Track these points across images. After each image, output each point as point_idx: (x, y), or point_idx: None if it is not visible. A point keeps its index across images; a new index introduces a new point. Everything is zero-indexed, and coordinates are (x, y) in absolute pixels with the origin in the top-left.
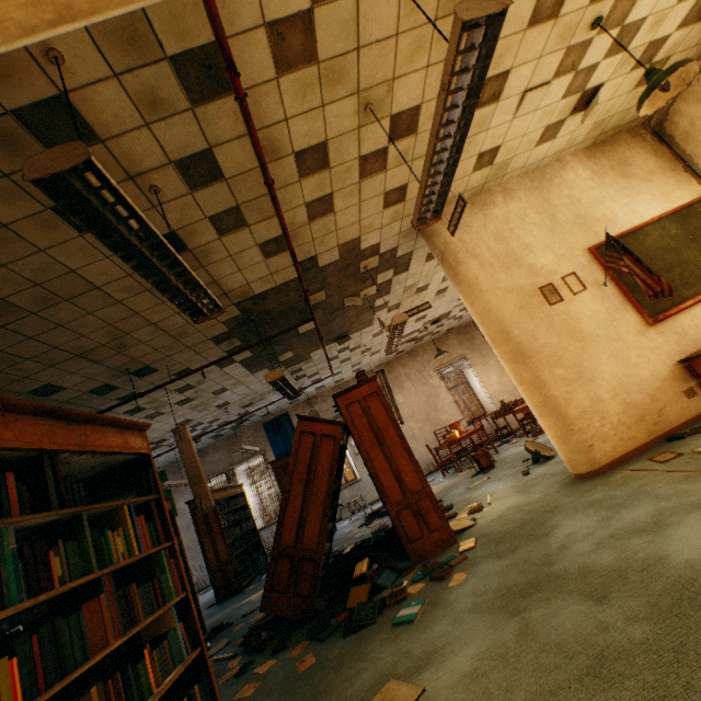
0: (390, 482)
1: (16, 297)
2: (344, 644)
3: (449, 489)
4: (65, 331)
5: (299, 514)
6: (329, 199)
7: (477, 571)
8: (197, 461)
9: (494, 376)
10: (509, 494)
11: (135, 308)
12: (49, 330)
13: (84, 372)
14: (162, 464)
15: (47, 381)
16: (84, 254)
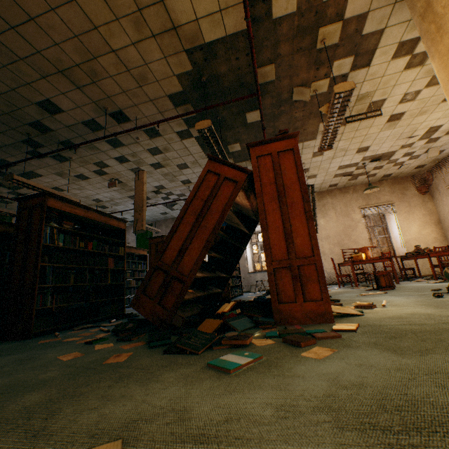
0: (277, 239)
1: None
2: (155, 359)
3: (340, 292)
4: (39, 30)
5: (184, 240)
6: None
7: (349, 354)
8: (143, 197)
9: (415, 226)
10: (413, 305)
11: (92, 18)
12: (25, 22)
13: (72, 98)
14: (151, 220)
15: (47, 96)
16: None
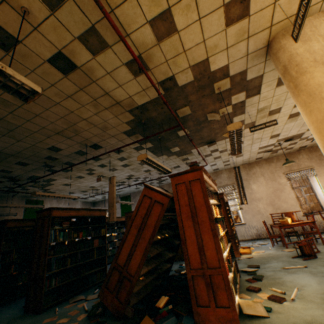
0: (193, 250)
1: (5, 96)
2: None
3: (270, 259)
4: (42, 119)
5: (130, 247)
6: (169, 17)
7: None
8: (114, 196)
9: None
10: (318, 301)
11: (69, 108)
12: (34, 117)
13: (66, 143)
14: (129, 192)
15: (52, 145)
16: (19, 69)
